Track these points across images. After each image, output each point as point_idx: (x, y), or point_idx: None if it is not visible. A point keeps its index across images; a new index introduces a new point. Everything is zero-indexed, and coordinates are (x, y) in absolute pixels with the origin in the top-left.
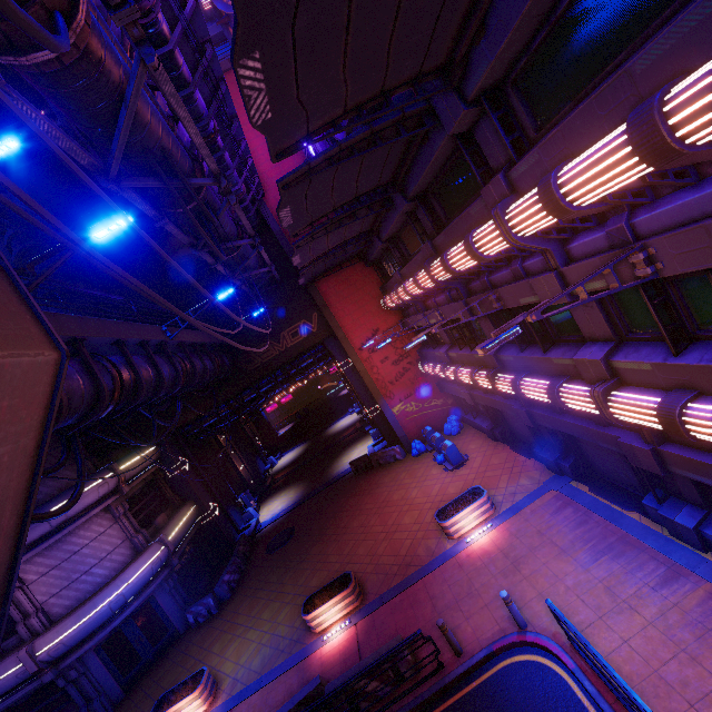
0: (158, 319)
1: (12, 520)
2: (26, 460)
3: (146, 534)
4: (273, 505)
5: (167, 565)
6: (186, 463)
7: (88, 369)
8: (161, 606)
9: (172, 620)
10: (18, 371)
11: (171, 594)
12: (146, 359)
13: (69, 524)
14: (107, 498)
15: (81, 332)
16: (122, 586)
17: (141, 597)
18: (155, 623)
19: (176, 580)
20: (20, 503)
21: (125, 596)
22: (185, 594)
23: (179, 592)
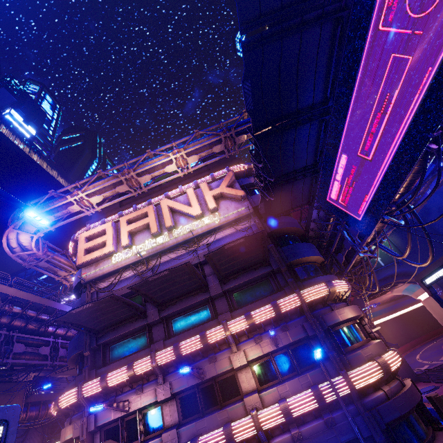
0: None
1: None
2: None
3: None
4: None
5: None
6: None
7: (39, 410)
8: None
9: None
10: None
11: None
12: None
13: None
14: None
15: (44, 398)
16: None
17: None
18: None
19: None
20: None
21: None
22: None
23: None
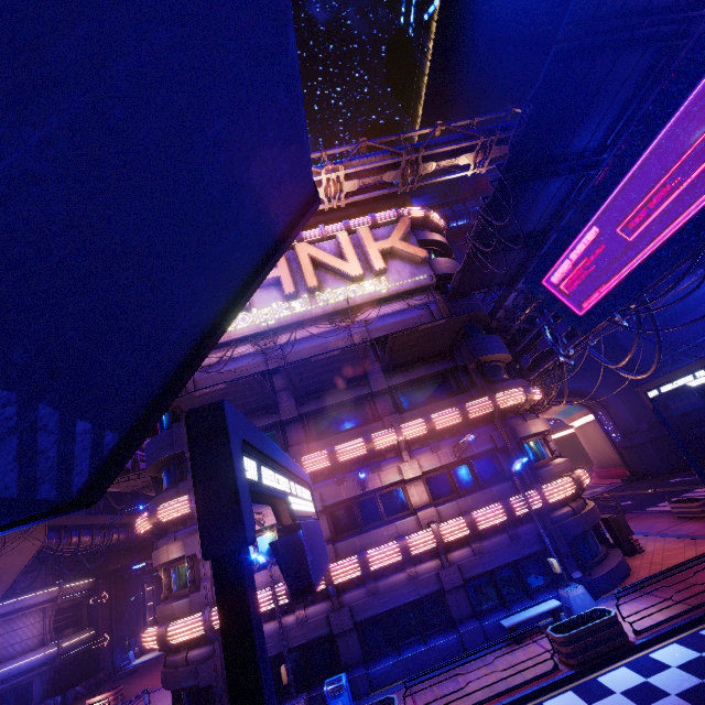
0: (135, 497)
1: (11, 581)
2: (23, 566)
3: (53, 636)
4: (148, 655)
5: (52, 662)
6: (107, 597)
7: (60, 537)
8: (33, 691)
9: (34, 704)
10: (33, 545)
11: (43, 685)
12: (91, 532)
13: (22, 610)
14: (47, 602)
15: (66, 522)
16: (23, 661)
17: (27, 675)
18: (24, 701)
19: (51, 677)
20: (15, 577)
21: (20, 668)
22: (50, 691)
23: (48, 687)
